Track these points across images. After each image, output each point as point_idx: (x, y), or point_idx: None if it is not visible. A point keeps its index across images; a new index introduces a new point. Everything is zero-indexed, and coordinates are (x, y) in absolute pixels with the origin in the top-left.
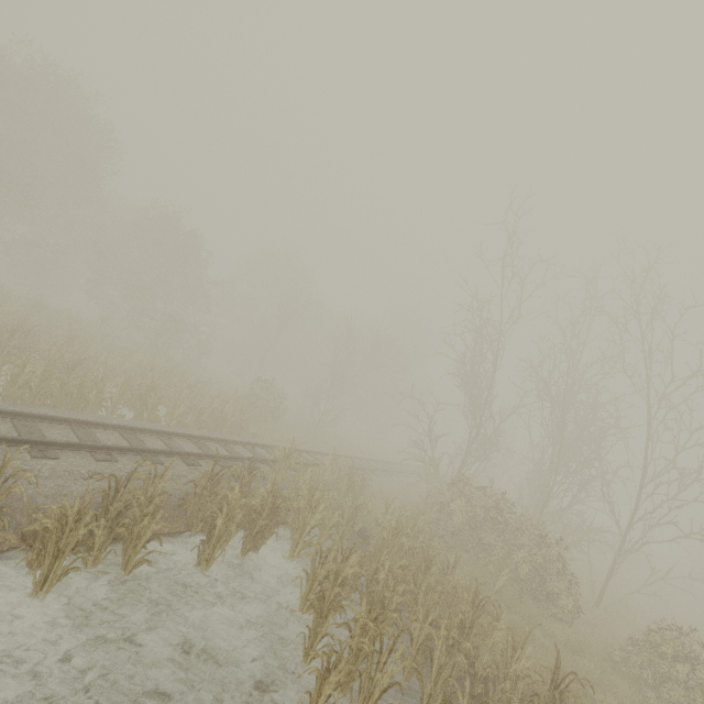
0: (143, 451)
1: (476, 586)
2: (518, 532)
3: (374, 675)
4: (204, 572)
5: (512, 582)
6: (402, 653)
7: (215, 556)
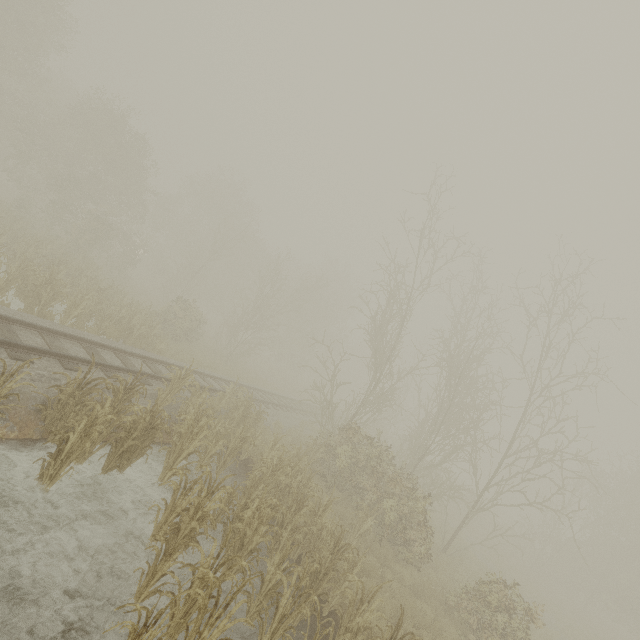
0: (10, 344)
1: (340, 533)
2: (392, 482)
3: (203, 630)
4: (46, 488)
5: (376, 524)
6: (249, 595)
7: (61, 472)
